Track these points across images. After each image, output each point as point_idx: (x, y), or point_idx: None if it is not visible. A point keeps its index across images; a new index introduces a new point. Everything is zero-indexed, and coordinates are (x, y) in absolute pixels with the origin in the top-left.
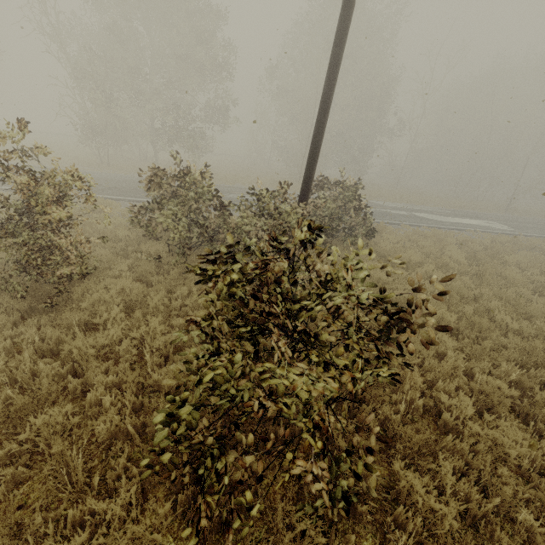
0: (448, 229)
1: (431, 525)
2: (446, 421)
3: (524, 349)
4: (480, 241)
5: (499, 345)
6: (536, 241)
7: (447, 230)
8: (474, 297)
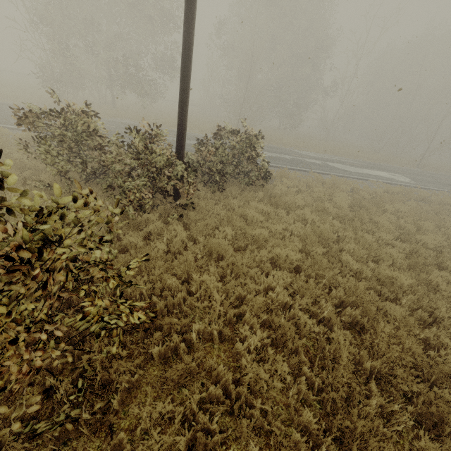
0: (353, 178)
1: (160, 449)
2: (238, 351)
3: (357, 289)
4: (375, 190)
5: (334, 283)
6: (425, 193)
7: (351, 179)
8: (338, 239)
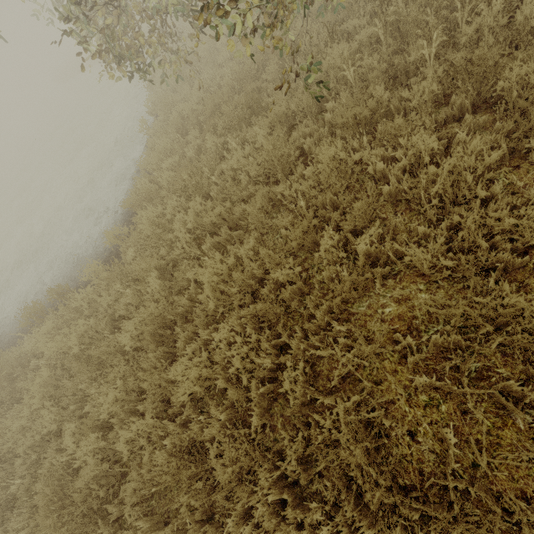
0: None
1: None
2: None
3: None
4: None
5: None
6: None
7: None
8: None
